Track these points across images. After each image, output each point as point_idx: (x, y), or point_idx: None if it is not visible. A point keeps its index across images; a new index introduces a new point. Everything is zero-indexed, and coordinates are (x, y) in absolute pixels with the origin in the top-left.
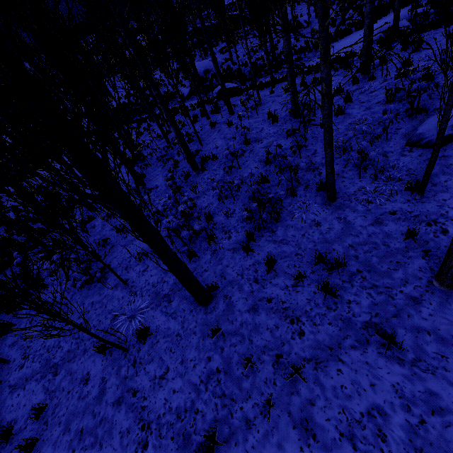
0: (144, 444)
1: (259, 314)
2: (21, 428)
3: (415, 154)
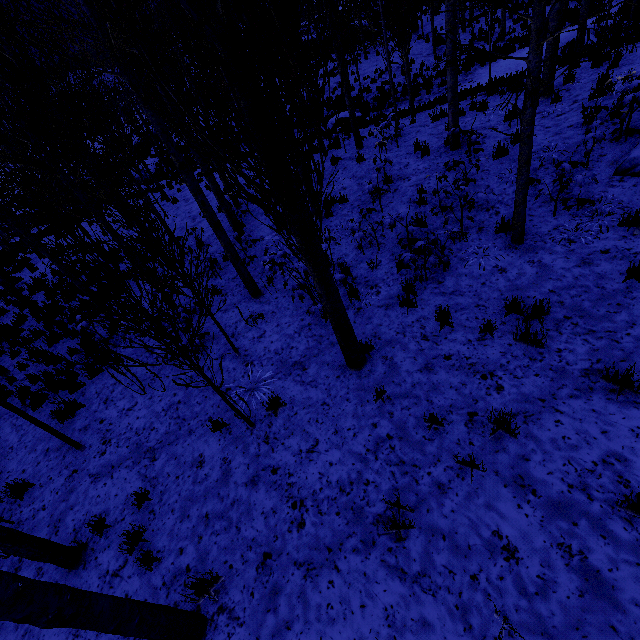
0: (299, 522)
1: (436, 373)
2: (117, 520)
3: (627, 184)
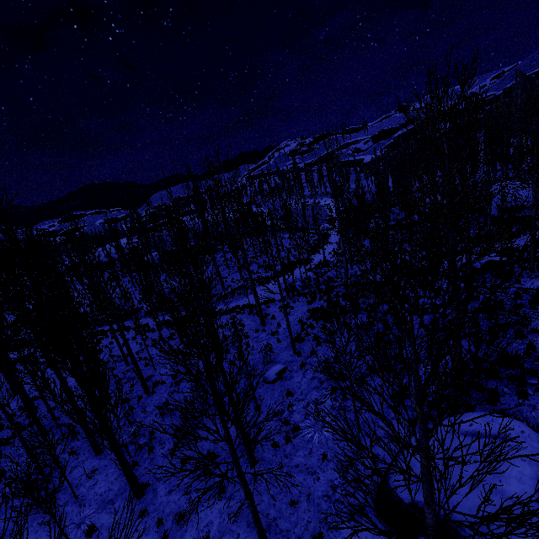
0: None
1: (171, 495)
2: None
3: (264, 387)
